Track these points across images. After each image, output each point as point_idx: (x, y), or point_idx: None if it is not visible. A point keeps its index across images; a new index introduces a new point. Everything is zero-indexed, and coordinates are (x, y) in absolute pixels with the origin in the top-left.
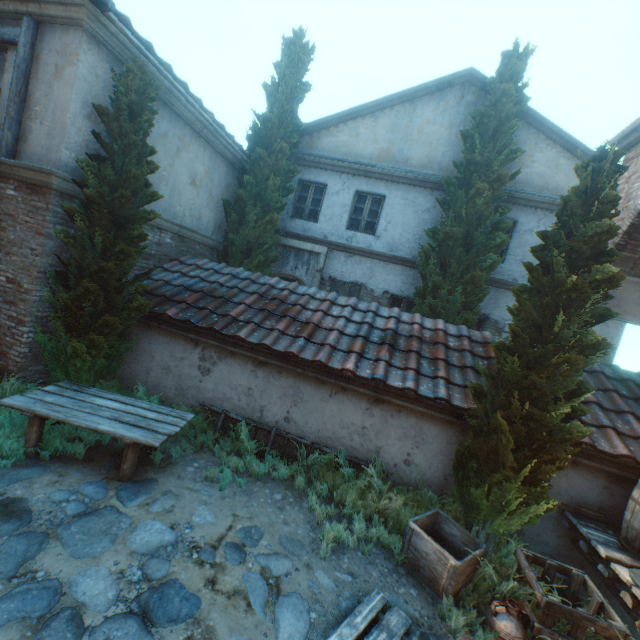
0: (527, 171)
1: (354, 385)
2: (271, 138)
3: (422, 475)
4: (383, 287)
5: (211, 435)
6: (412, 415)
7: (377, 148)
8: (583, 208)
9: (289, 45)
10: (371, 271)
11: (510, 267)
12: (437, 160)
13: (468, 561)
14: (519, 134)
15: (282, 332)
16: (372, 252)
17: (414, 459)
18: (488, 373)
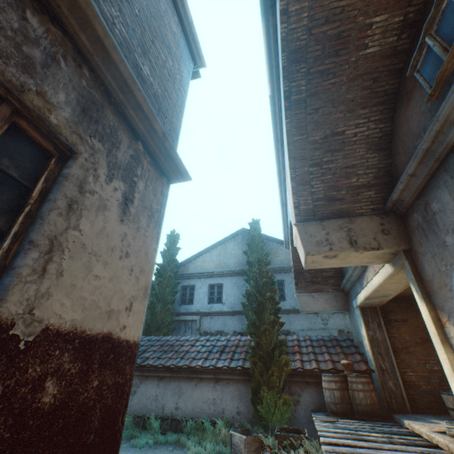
0: (279, 258)
1: (204, 374)
2: (165, 271)
3: (247, 418)
4: (233, 329)
5: (136, 430)
6: (234, 383)
7: (214, 264)
8: (259, 276)
9: (169, 236)
10: (224, 322)
11: (289, 301)
12: (241, 263)
13: (253, 437)
14: (270, 245)
15: (170, 357)
16: (222, 312)
17: (241, 409)
18: (254, 347)
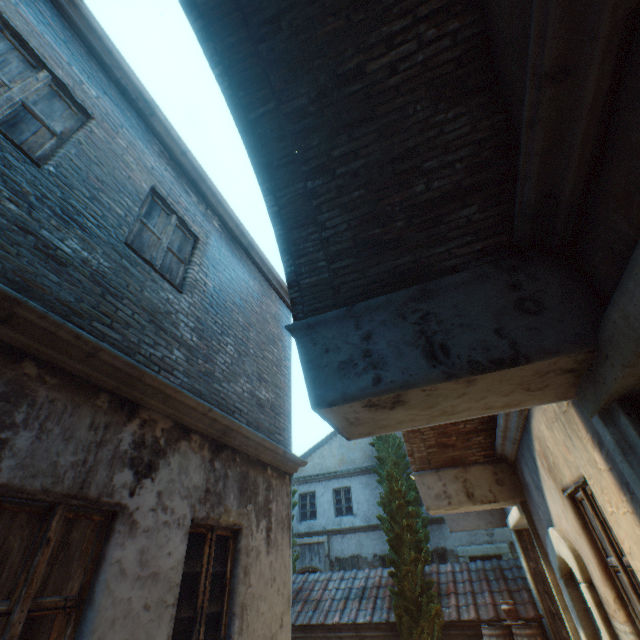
0: None
1: (344, 631)
2: None
3: None
4: (372, 551)
5: None
6: None
7: (336, 459)
8: (391, 496)
9: None
10: (360, 542)
11: None
12: (369, 455)
13: None
14: None
15: (300, 610)
16: (355, 527)
17: None
18: (397, 591)
